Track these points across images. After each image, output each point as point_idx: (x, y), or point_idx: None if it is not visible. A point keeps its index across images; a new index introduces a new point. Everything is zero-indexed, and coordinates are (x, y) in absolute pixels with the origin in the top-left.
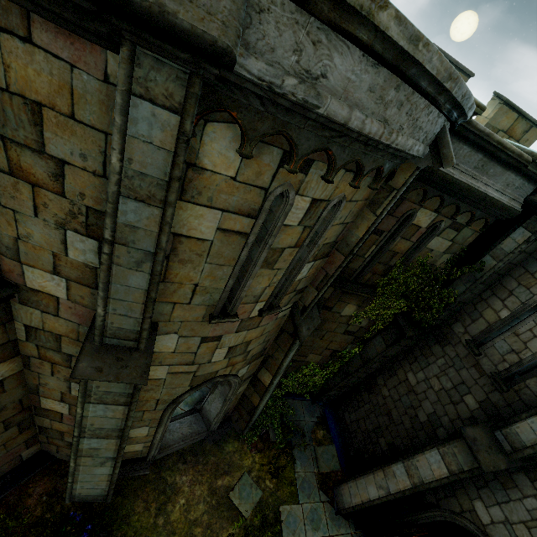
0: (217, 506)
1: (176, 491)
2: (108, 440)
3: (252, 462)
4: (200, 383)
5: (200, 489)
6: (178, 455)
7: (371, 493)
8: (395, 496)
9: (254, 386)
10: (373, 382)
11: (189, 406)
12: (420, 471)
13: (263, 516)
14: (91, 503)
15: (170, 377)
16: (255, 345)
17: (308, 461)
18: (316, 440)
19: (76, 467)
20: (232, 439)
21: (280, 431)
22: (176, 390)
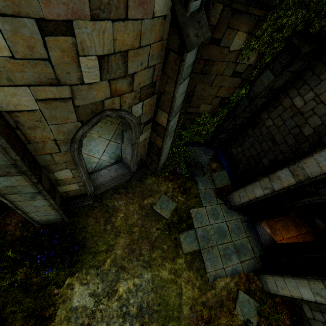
0: (146, 215)
1: (116, 210)
2: (14, 178)
3: (167, 188)
4: (89, 118)
5: (132, 207)
6: (113, 190)
7: (257, 194)
8: (279, 192)
9: (155, 131)
10: (257, 118)
11: (113, 160)
12: (307, 170)
13: (179, 216)
14: (55, 223)
15: (46, 108)
16: (137, 66)
17: (207, 182)
18: (212, 169)
19: (14, 203)
20: (150, 176)
21: (184, 167)
22: (67, 127)
